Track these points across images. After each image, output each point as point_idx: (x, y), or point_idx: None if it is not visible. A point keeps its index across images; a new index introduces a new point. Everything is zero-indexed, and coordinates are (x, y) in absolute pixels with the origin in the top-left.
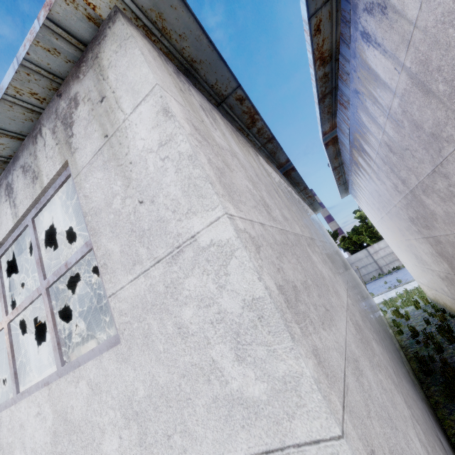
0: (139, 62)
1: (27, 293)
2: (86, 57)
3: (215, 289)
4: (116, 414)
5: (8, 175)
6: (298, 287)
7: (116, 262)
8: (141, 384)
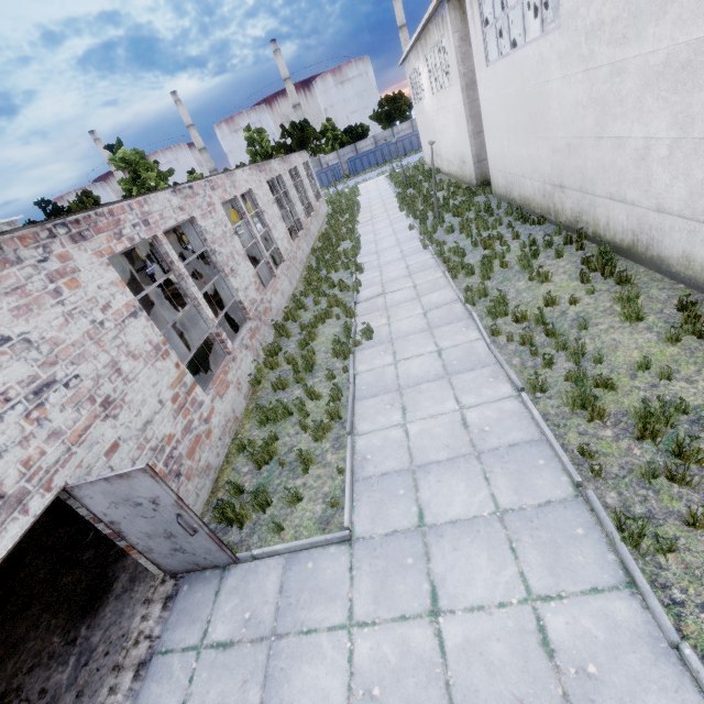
0: (450, 24)
1: None
2: (443, 4)
3: (458, 83)
4: (453, 98)
5: (435, 19)
6: (476, 82)
7: (451, 70)
8: (455, 94)
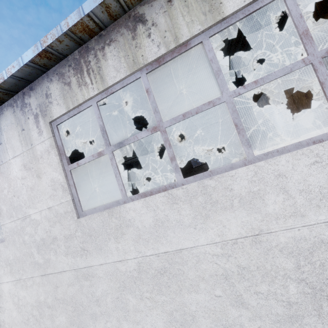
0: None
1: (70, 125)
2: None
3: None
4: None
5: None
6: None
7: None
8: None
